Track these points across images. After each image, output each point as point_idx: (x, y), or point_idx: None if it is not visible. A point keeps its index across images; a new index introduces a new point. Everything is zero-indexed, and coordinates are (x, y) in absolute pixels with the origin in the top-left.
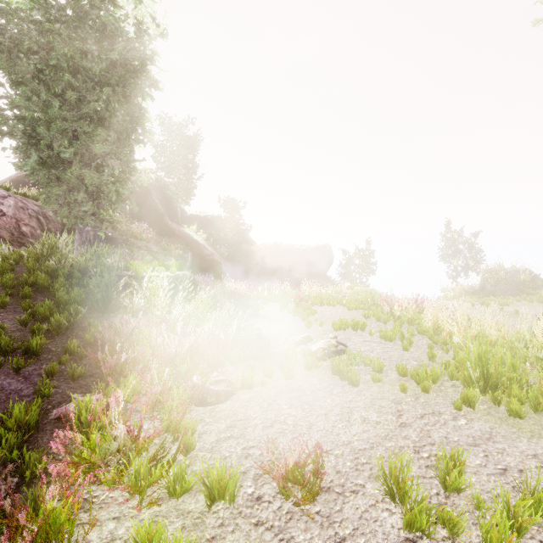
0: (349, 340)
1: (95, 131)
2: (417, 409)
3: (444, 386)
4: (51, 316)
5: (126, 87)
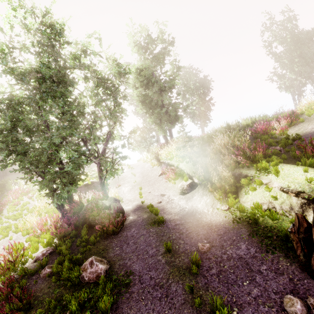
0: None
1: None
2: None
3: None
4: None
5: None
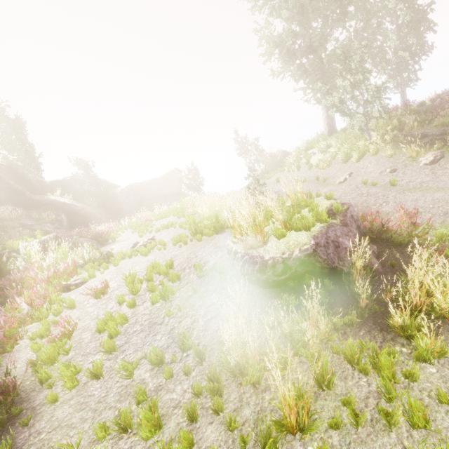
0: (161, 235)
1: None
2: (165, 254)
3: (188, 240)
4: None
5: None
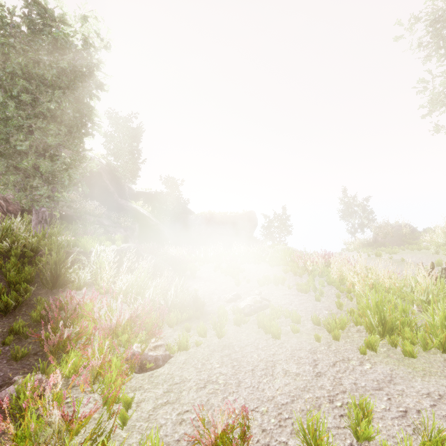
0: (272, 295)
1: (48, 126)
2: (330, 357)
3: (350, 332)
4: (0, 296)
5: (75, 90)
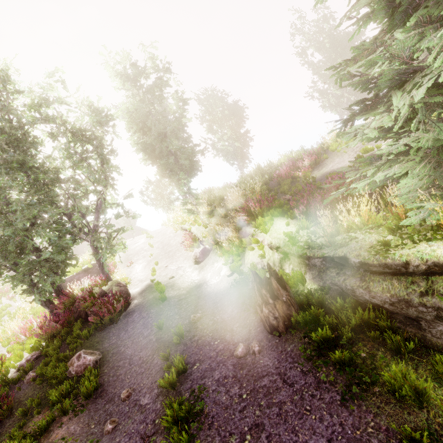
0: None
1: None
2: None
3: None
4: None
5: None
